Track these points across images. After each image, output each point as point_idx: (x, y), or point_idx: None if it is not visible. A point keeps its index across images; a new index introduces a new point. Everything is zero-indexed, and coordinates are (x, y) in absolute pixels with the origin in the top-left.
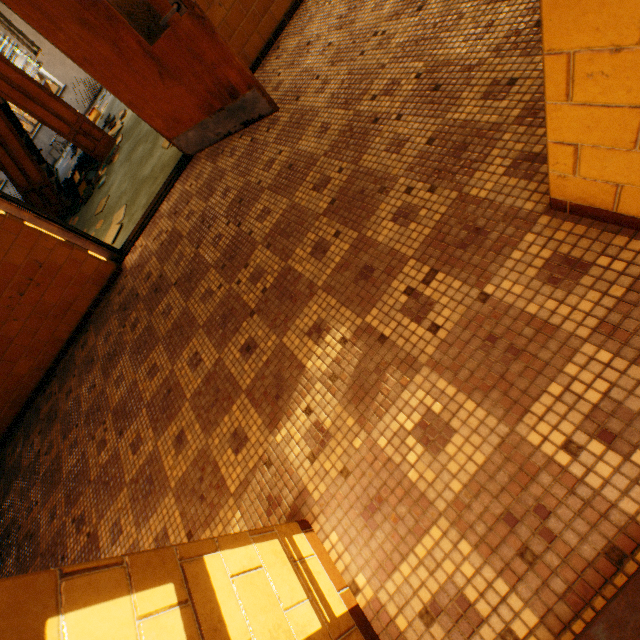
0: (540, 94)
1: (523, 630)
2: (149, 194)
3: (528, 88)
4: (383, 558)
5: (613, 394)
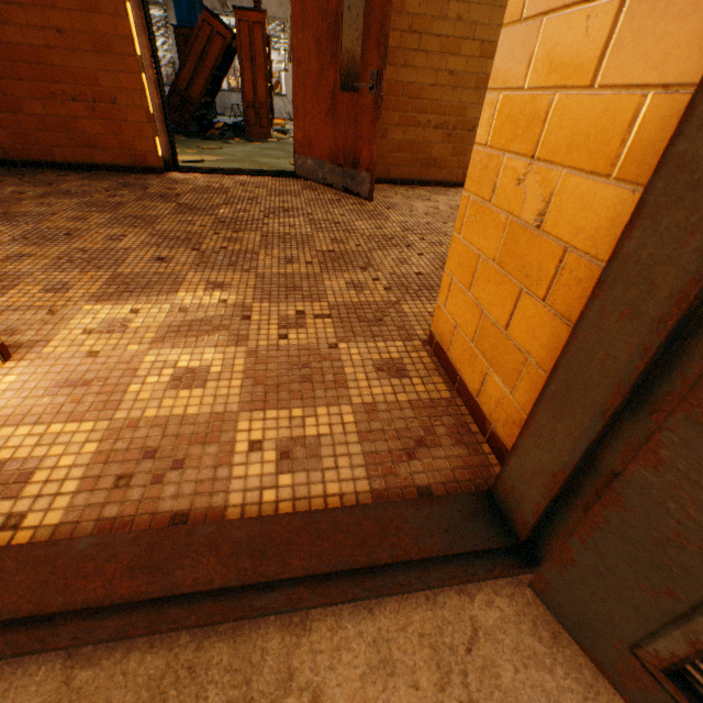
0: None
1: (34, 522)
2: (245, 167)
3: None
4: (21, 414)
5: (324, 439)
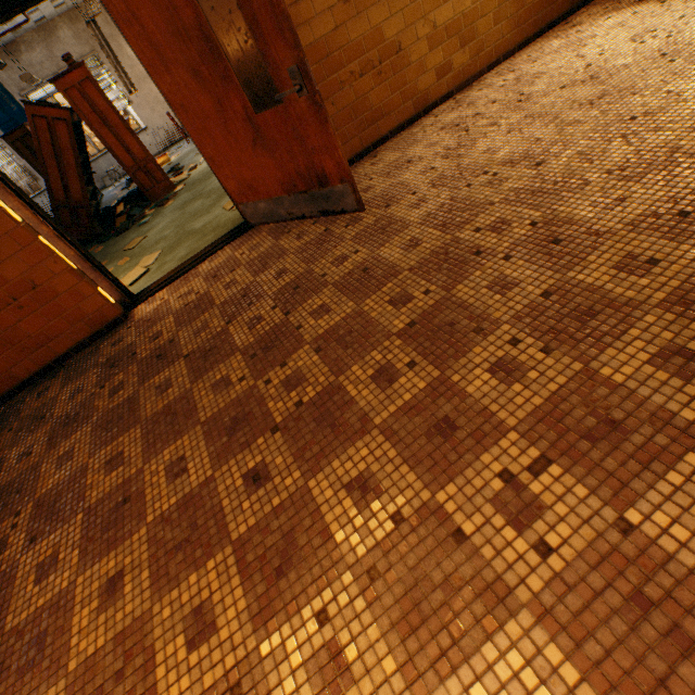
0: (691, 284)
1: None
2: (192, 248)
3: (674, 273)
4: None
5: None
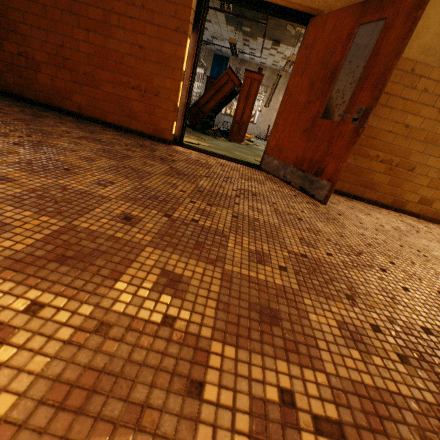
0: None
1: None
2: (225, 154)
3: None
4: None
5: None
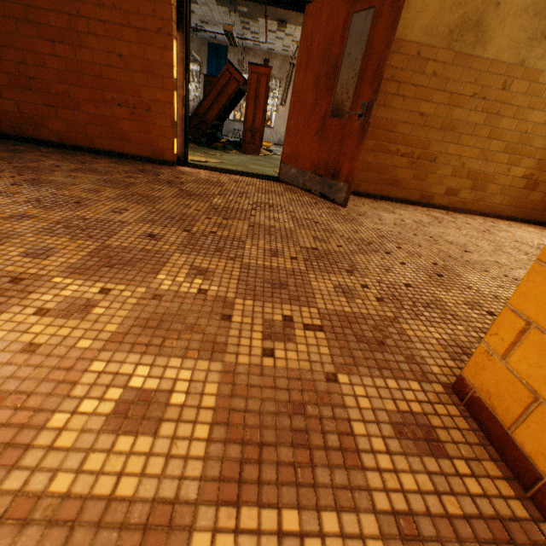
0: None
1: None
2: (239, 169)
3: None
4: None
5: None
